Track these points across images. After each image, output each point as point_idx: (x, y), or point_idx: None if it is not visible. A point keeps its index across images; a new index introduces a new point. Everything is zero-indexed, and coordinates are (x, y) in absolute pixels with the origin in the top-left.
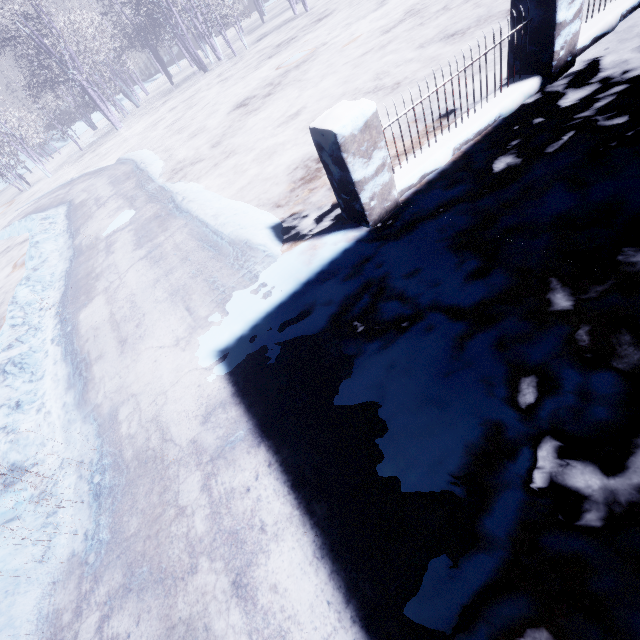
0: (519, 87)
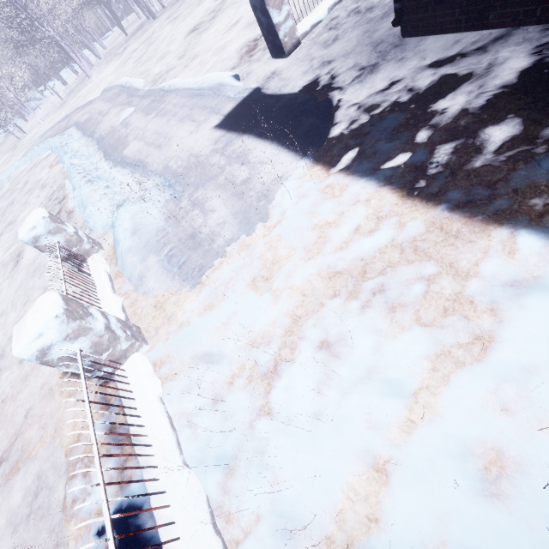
0: None
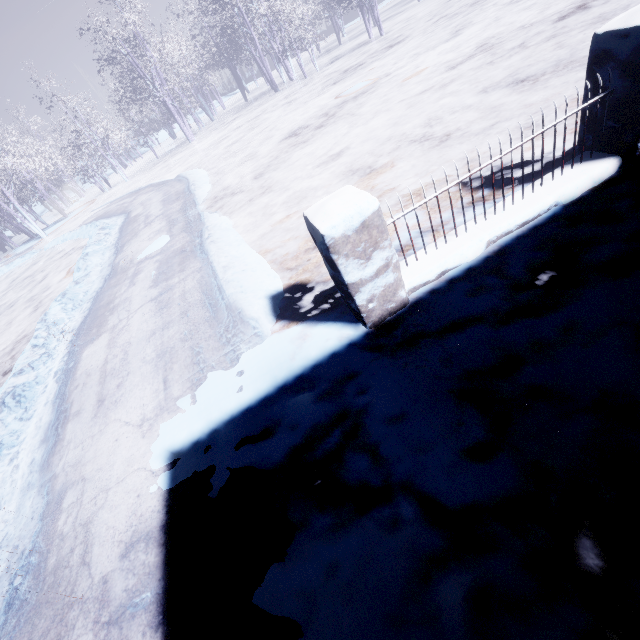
0: (588, 169)
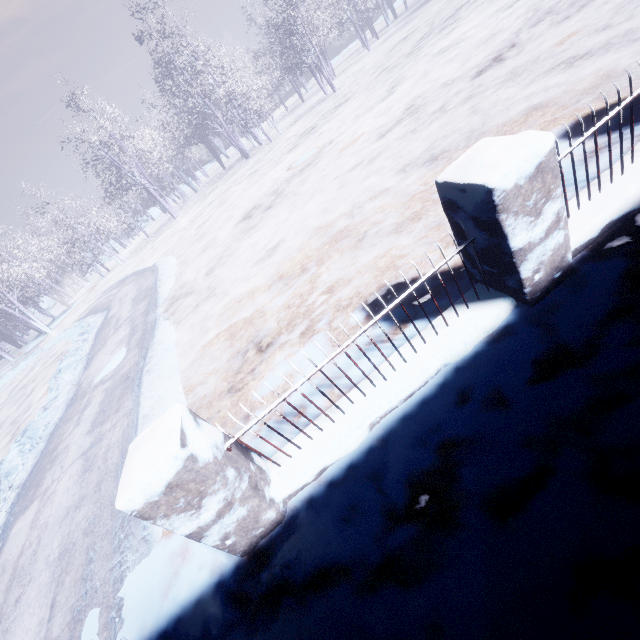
0: (476, 317)
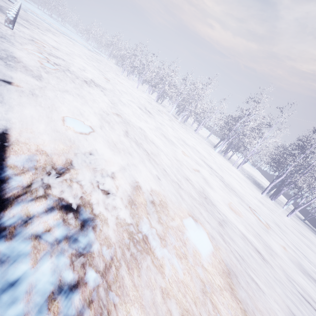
0: None
